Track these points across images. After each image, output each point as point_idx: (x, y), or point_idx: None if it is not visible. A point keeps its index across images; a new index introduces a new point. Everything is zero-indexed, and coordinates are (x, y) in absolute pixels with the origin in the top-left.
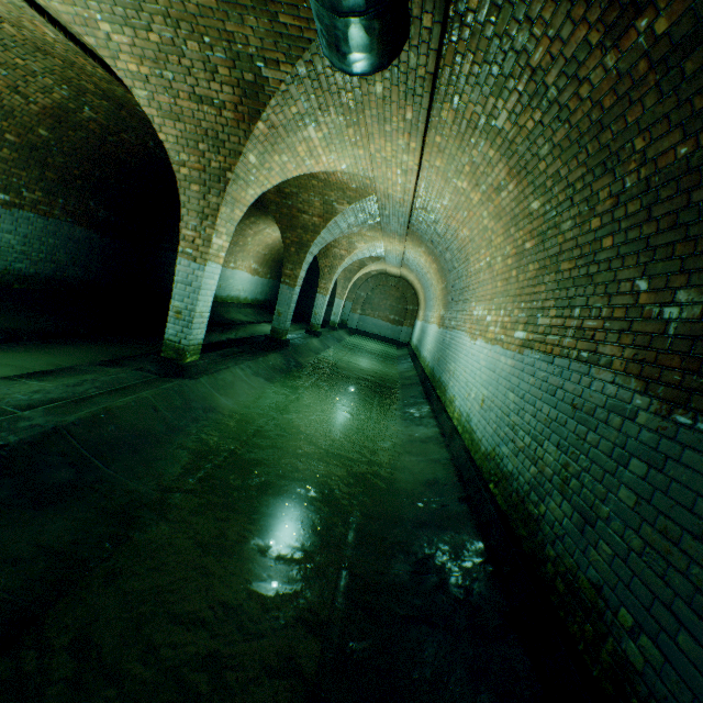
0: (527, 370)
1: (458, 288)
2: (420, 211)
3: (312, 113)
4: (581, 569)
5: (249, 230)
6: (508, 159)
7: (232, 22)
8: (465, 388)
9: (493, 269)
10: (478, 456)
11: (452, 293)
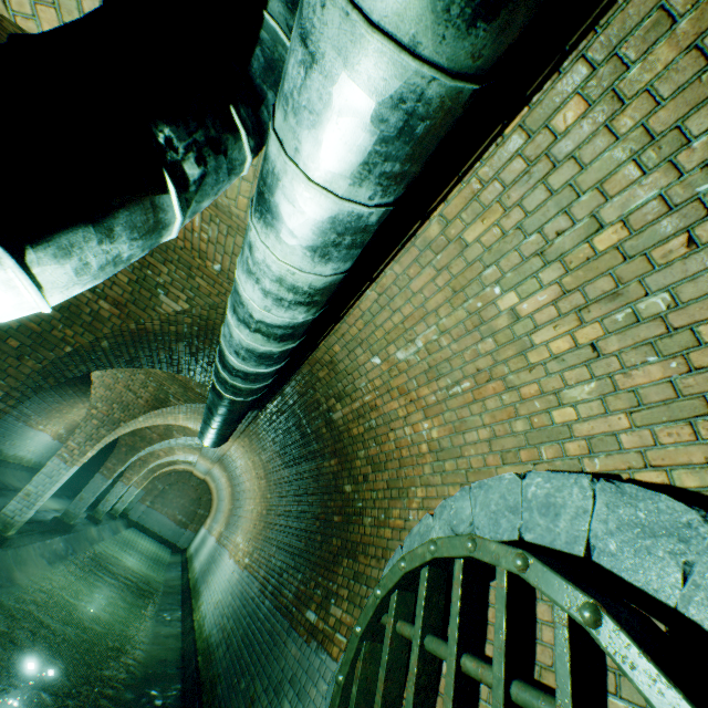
0: (241, 581)
1: (238, 515)
2: (230, 456)
3: (186, 412)
4: (218, 671)
5: (83, 403)
6: (265, 470)
7: (168, 382)
8: (212, 594)
9: (253, 514)
10: (201, 641)
11: (234, 516)
